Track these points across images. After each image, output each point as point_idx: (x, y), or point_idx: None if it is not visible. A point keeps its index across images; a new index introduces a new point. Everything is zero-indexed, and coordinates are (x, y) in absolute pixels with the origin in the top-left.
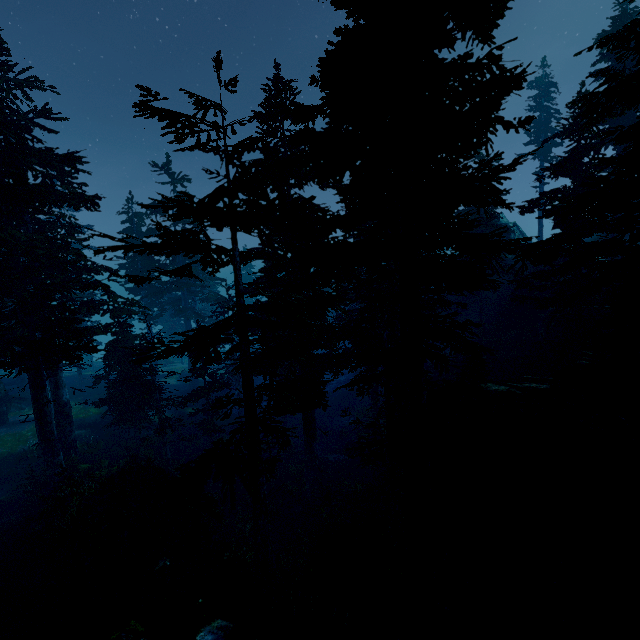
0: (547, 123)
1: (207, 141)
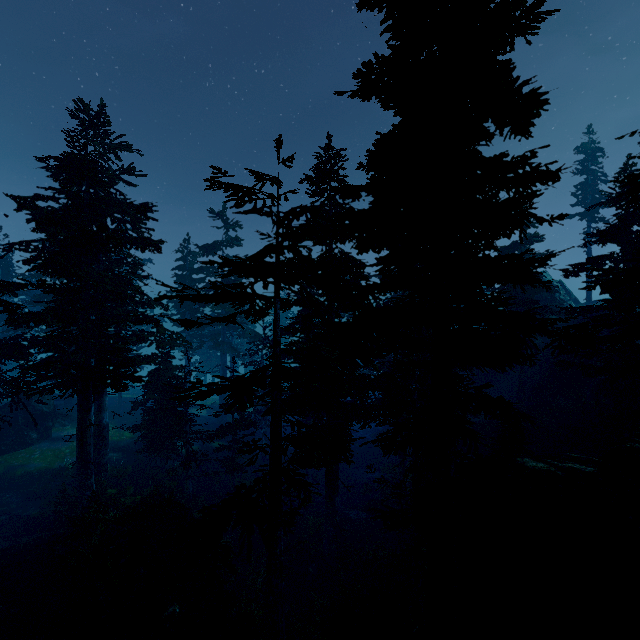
0: (594, 185)
1: (262, 207)
